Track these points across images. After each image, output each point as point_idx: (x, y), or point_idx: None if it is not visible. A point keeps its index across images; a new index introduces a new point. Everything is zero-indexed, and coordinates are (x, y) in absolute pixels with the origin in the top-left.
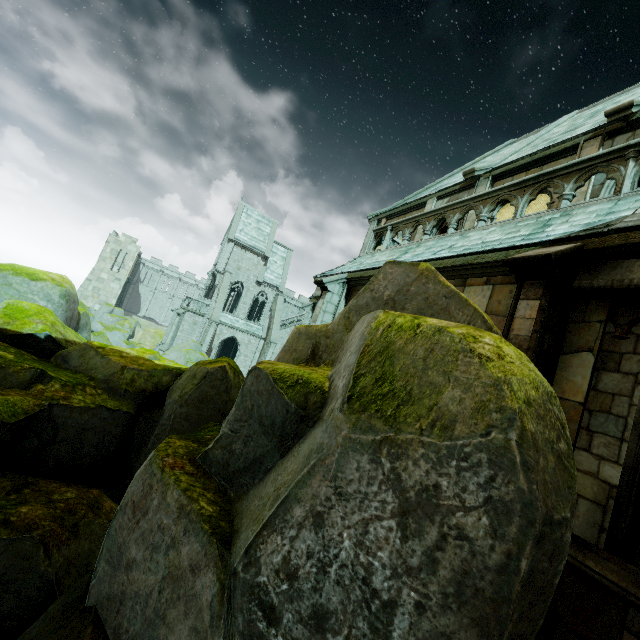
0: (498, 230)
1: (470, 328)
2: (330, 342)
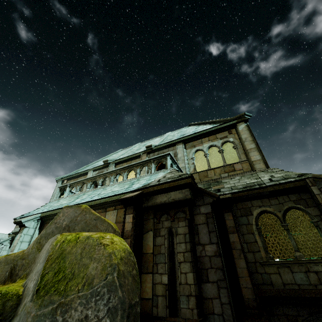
0: (117, 186)
1: (101, 233)
2: (25, 261)
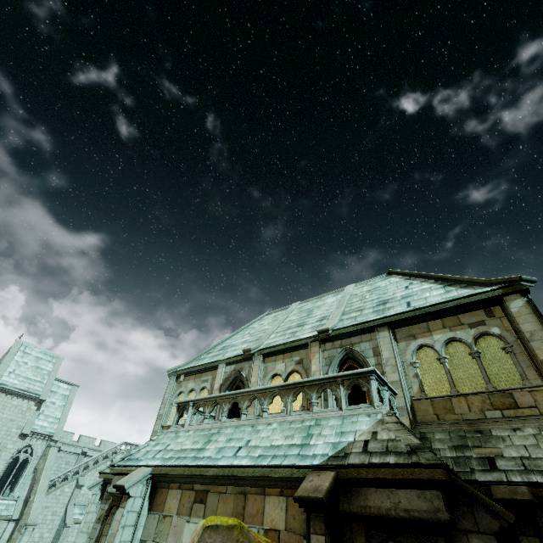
0: (279, 429)
1: None
2: None
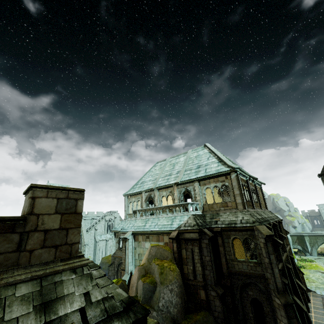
0: (165, 219)
1: (169, 265)
2: (148, 268)
